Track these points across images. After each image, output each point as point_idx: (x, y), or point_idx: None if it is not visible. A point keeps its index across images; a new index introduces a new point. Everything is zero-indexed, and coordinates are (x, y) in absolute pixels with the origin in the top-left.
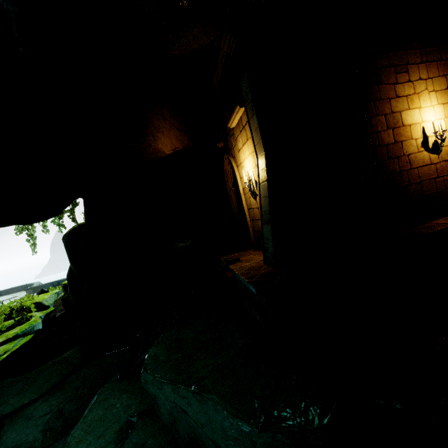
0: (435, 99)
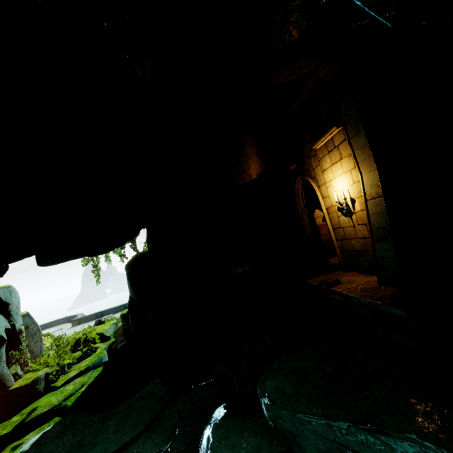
0: None
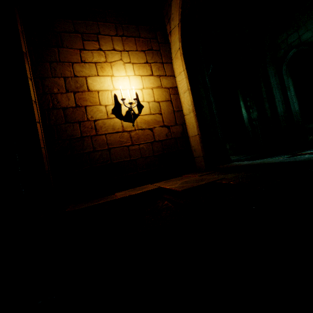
0: (131, 70)
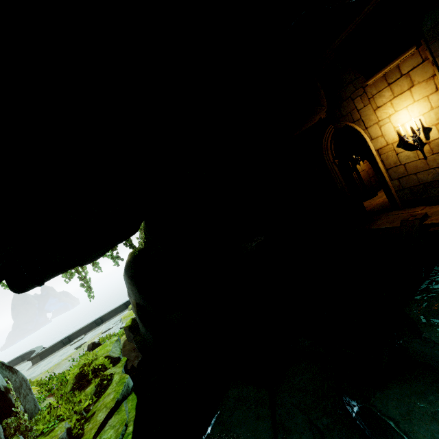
0: None
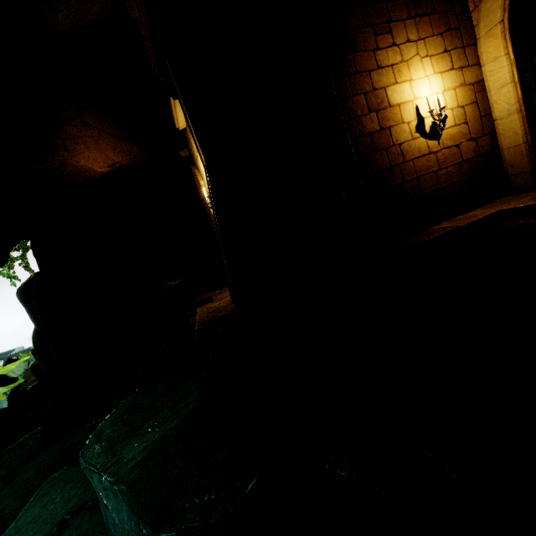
0: (429, 67)
